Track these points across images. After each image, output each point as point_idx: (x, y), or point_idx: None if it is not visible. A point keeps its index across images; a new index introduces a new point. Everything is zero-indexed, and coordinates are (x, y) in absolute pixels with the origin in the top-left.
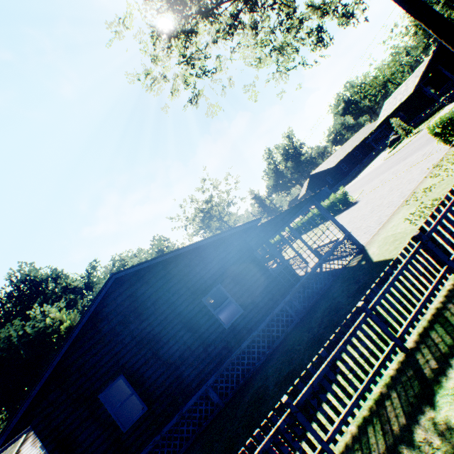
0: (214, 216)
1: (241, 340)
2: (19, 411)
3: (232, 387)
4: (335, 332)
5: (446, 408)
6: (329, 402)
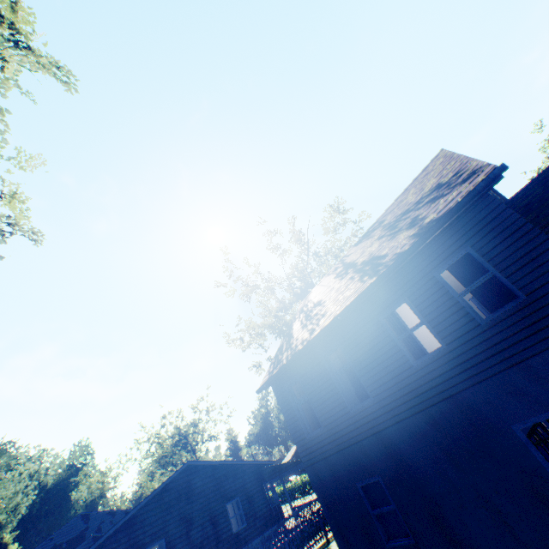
0: (190, 444)
1: (240, 547)
2: (107, 533)
3: None
4: (301, 544)
5: (331, 544)
6: (297, 545)
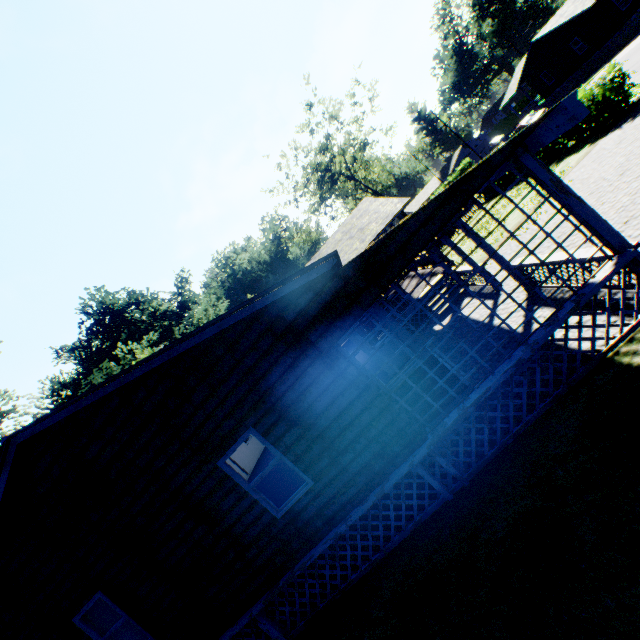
0: (339, 175)
1: (313, 538)
2: None
3: (312, 594)
4: None
5: None
6: None
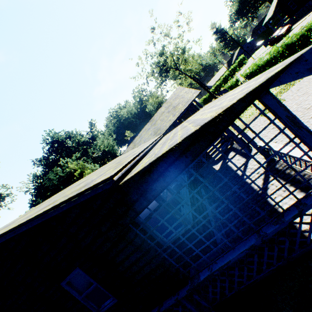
0: (170, 68)
1: None
2: None
3: None
4: None
5: None
6: None
